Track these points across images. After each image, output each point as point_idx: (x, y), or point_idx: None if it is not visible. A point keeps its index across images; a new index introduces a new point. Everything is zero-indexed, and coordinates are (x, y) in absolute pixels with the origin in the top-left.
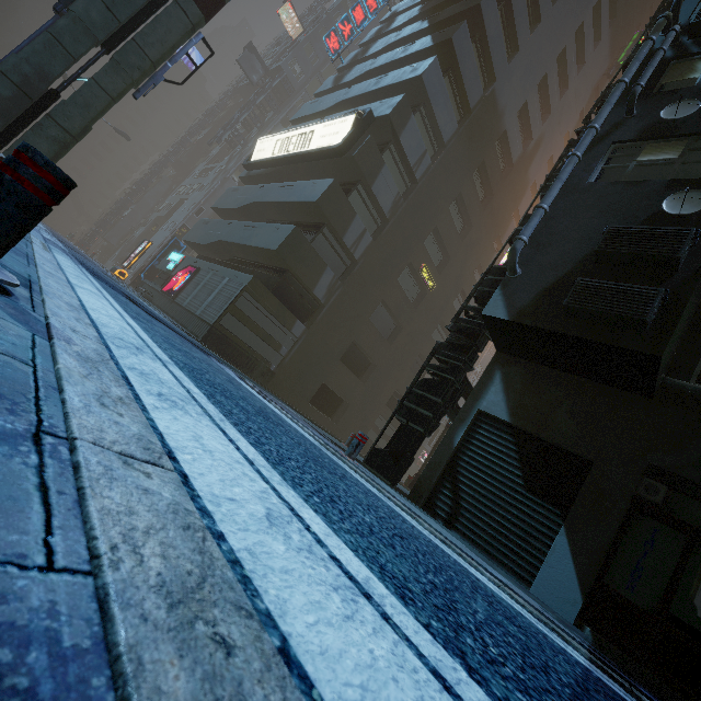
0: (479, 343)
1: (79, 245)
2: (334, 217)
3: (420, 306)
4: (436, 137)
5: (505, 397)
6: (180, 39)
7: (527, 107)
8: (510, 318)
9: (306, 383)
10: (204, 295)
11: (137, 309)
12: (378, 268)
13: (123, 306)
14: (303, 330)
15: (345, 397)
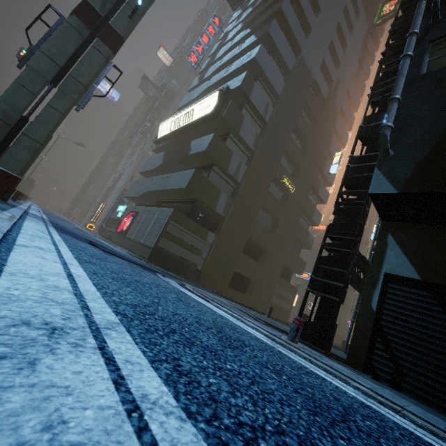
0: (362, 218)
1: (65, 215)
2: (219, 158)
3: (287, 204)
4: (272, 93)
5: (406, 257)
6: (99, 69)
7: (325, 63)
8: (399, 190)
9: (223, 274)
10: (143, 228)
11: (94, 250)
12: (254, 185)
13: (77, 252)
14: (214, 237)
15: (251, 277)
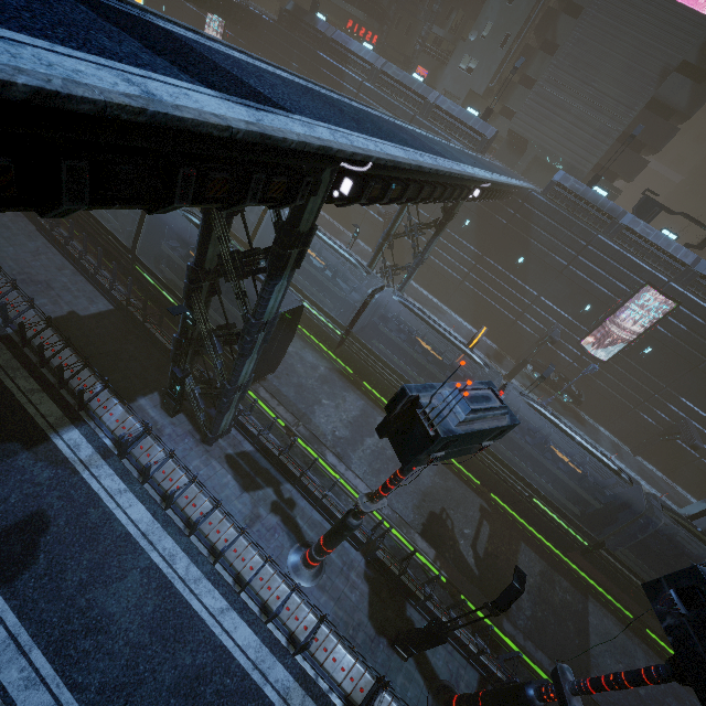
0: None
1: None
2: None
3: None
4: None
5: None
6: None
7: None
8: None
9: None
10: None
11: None
12: None
13: None
14: None
15: None
